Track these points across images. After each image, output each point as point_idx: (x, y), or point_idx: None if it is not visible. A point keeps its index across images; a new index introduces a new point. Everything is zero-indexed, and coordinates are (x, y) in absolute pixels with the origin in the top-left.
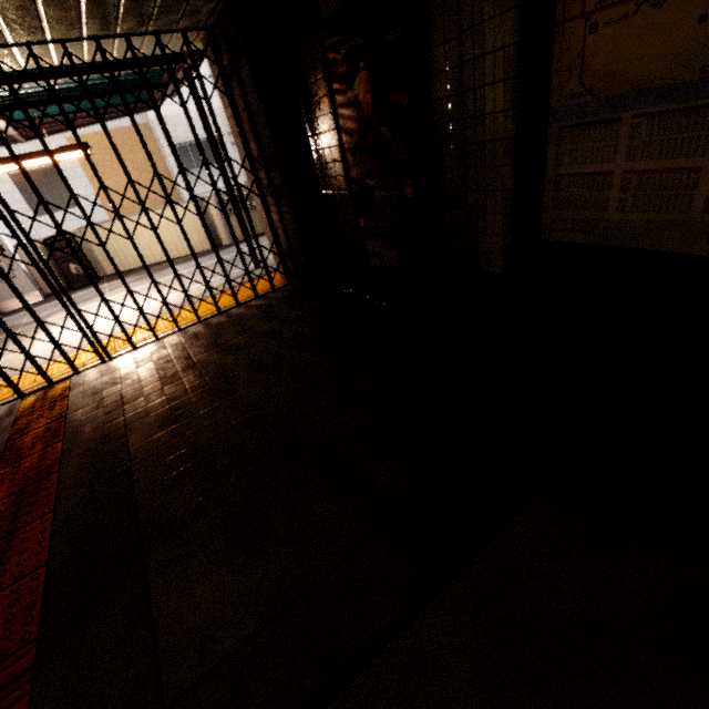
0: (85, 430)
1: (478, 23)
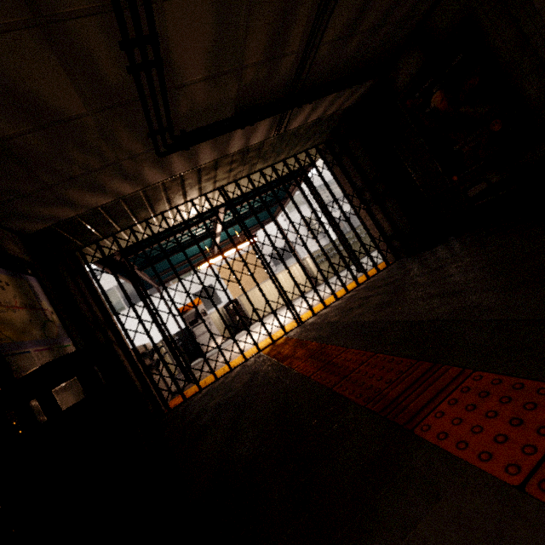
0: (324, 334)
1: (526, 4)
